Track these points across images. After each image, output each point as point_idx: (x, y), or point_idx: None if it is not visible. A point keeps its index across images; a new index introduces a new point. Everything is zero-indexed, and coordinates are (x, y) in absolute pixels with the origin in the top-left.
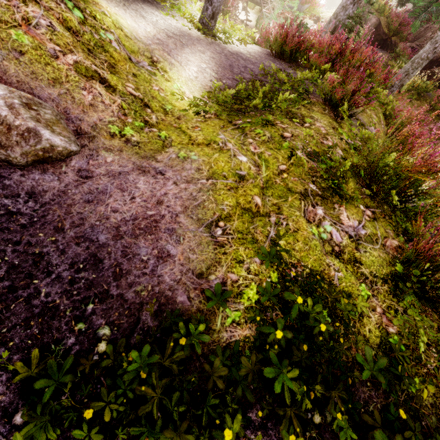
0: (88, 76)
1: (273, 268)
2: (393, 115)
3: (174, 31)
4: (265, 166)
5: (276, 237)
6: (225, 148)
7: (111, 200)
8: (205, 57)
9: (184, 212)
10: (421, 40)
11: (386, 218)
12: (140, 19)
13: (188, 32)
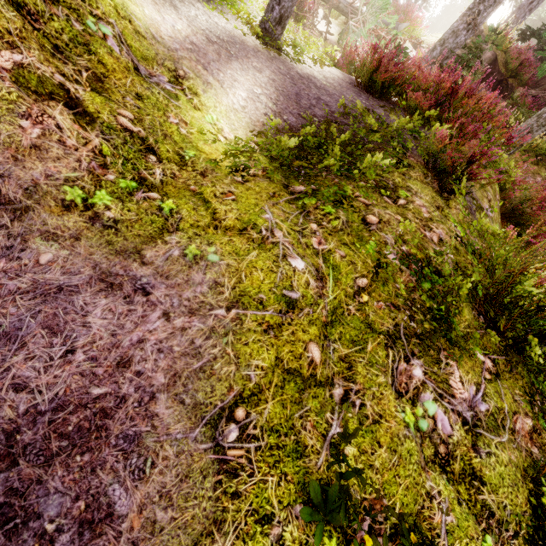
0: (41, 93)
1: (329, 525)
2: (512, 188)
3: (221, 34)
4: (332, 278)
5: (340, 437)
6: (269, 240)
7: (18, 357)
8: (261, 78)
9: (170, 386)
10: (545, 88)
11: (520, 382)
12: (169, 10)
13: (241, 38)
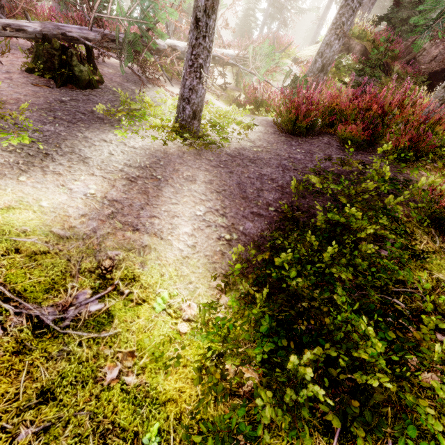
0: None
1: None
2: None
3: (141, 160)
4: None
5: None
6: None
7: None
8: (198, 189)
9: None
10: (414, 54)
11: None
12: (77, 170)
13: (162, 149)
